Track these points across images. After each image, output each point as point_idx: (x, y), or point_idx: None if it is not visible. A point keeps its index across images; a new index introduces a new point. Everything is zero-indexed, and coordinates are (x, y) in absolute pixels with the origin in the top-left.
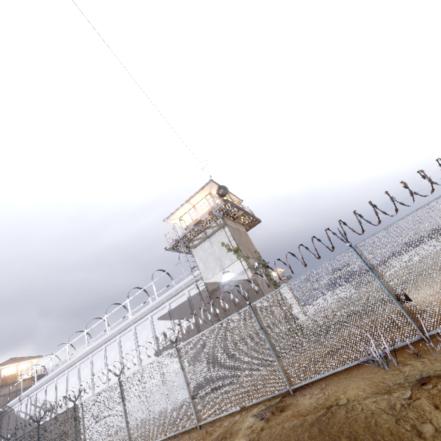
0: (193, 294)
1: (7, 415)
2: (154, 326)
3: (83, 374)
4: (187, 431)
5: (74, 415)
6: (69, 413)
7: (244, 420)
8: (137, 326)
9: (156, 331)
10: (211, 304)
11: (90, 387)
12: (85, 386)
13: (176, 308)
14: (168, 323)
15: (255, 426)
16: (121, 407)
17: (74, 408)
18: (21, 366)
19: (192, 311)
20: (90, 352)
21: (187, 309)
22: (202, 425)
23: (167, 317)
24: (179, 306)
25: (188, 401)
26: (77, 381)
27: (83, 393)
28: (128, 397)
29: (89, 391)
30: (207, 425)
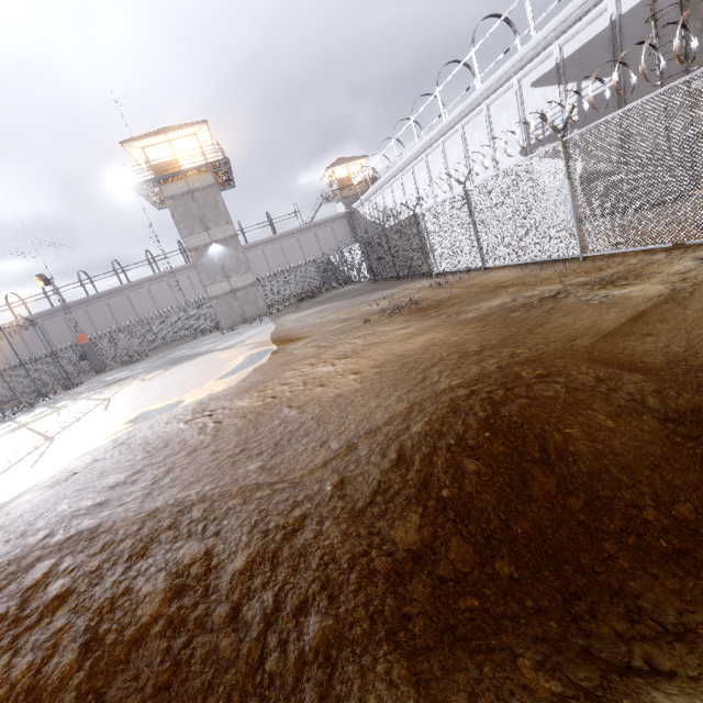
0: (628, 8)
1: (355, 217)
2: (522, 103)
3: (419, 180)
4: (561, 260)
5: (416, 225)
6: (410, 222)
7: (673, 263)
8: (491, 104)
9: (526, 112)
10: (680, 27)
11: (430, 196)
12: (423, 195)
13: (574, 55)
14: (552, 93)
15: (694, 275)
16: (469, 222)
17: (415, 218)
18: (351, 169)
19: (615, 58)
20: (423, 151)
21: (602, 53)
22: (587, 257)
23: (551, 79)
24: (583, 50)
25: (570, 225)
26: (414, 188)
27: (423, 202)
28: (478, 211)
29: (427, 200)
30: (596, 258)
